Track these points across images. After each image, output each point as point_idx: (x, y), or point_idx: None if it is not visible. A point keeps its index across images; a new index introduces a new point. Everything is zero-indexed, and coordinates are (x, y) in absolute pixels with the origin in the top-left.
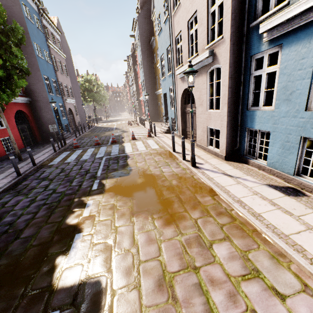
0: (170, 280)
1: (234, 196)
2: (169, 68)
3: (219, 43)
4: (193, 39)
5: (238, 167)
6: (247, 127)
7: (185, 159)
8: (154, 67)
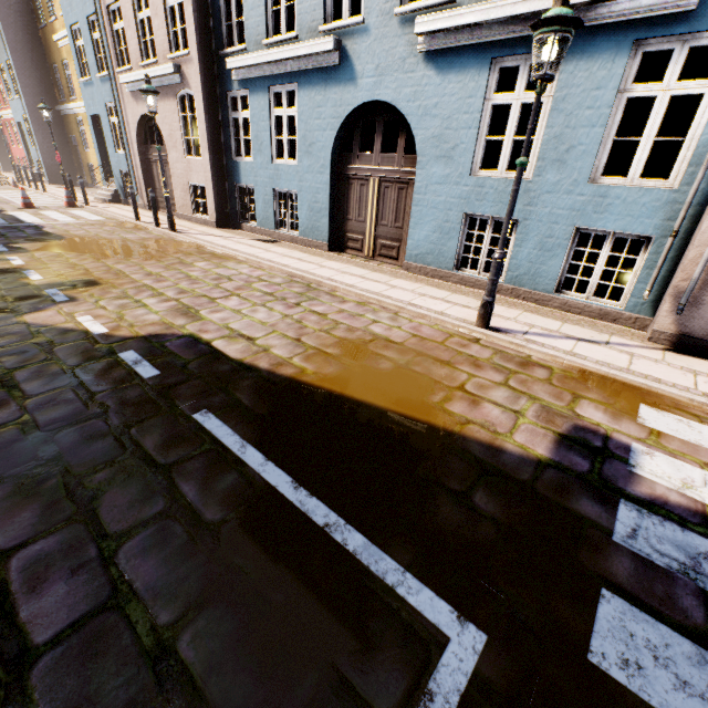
0: (157, 274)
1: (219, 245)
2: (101, 62)
3: (187, 60)
4: (147, 32)
5: (231, 232)
6: (236, 184)
7: (159, 226)
8: (43, 36)
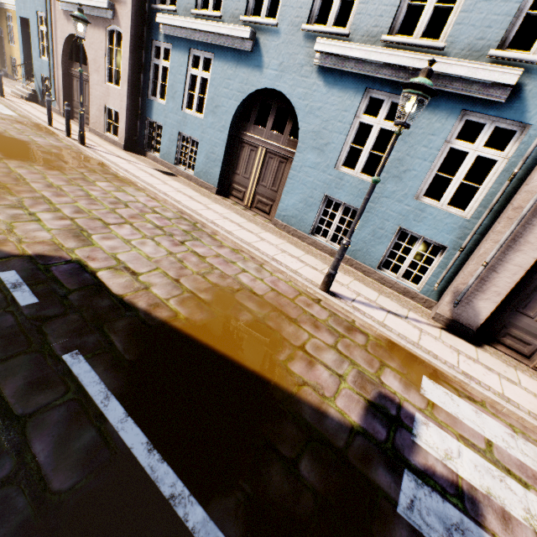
0: (58, 186)
1: (122, 168)
2: None
3: (122, 2)
4: None
5: (135, 157)
6: (148, 118)
7: (70, 136)
8: None
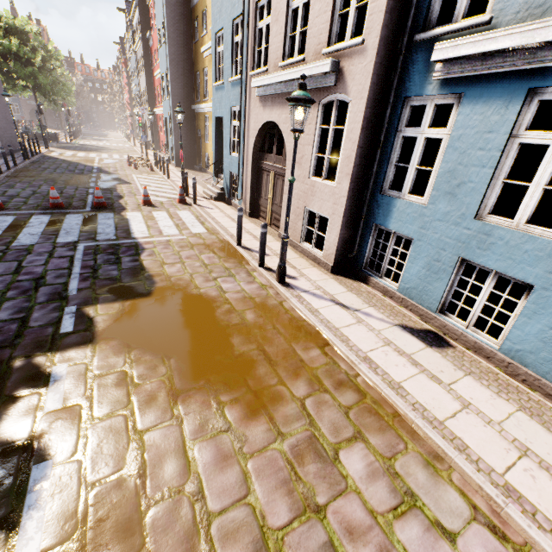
0: (278, 548)
1: (357, 349)
2: (235, 66)
3: (354, 53)
4: (298, 23)
5: (354, 290)
6: (376, 223)
7: (263, 265)
8: (194, 49)
